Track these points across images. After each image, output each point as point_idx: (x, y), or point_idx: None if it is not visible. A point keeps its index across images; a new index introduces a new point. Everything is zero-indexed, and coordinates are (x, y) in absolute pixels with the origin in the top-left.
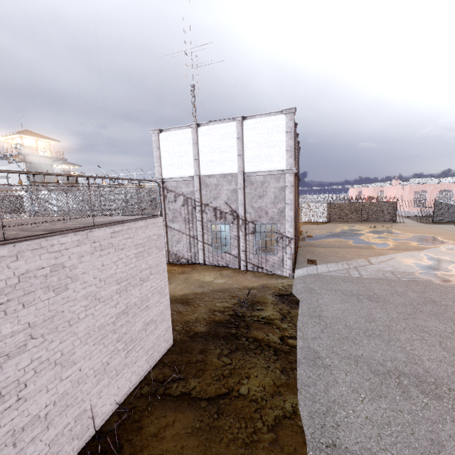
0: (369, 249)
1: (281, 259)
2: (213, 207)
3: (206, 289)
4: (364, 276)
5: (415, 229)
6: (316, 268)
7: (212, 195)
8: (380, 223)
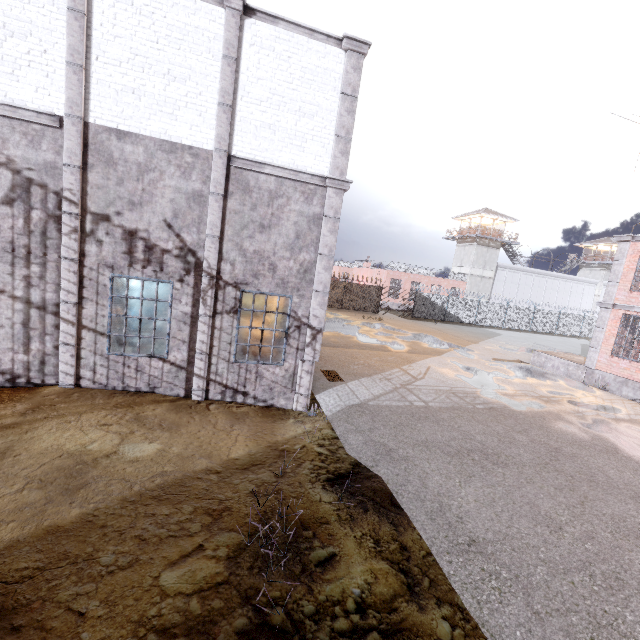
0: (388, 352)
1: (292, 373)
2: (125, 227)
3: (100, 498)
4: (431, 403)
5: (406, 325)
6: (349, 390)
7: (127, 194)
8: (363, 313)
